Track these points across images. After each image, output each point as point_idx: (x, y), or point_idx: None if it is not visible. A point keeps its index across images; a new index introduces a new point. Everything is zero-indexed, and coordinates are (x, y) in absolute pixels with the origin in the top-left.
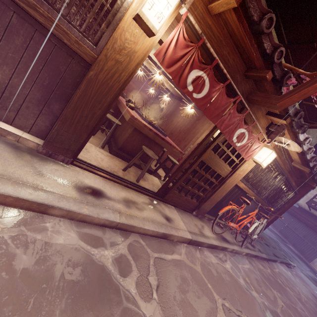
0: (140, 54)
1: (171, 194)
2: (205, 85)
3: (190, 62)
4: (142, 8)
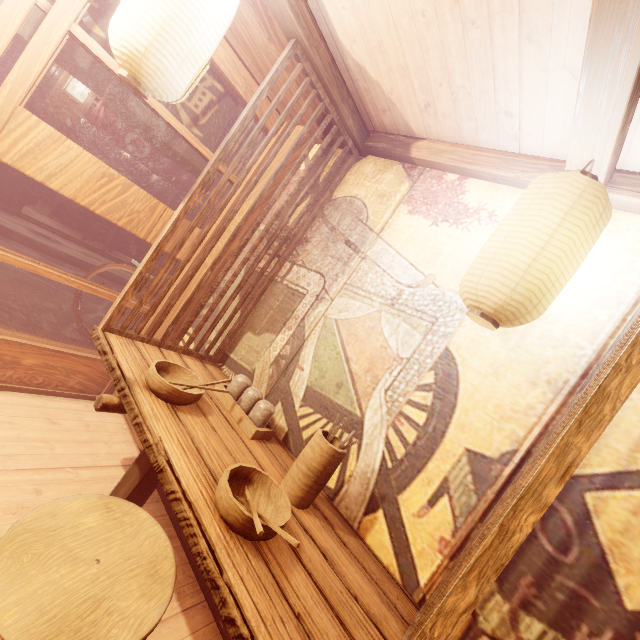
0: (70, 116)
1: None
2: (142, 145)
3: (120, 125)
4: (62, 87)
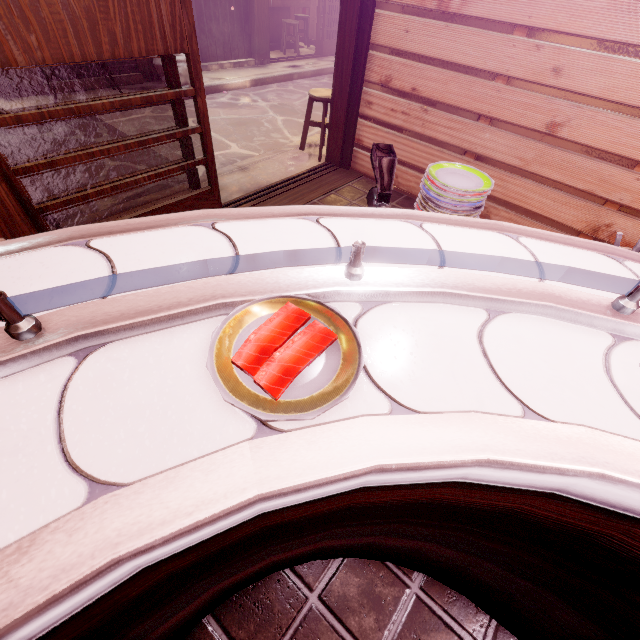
0: None
1: (326, 46)
2: None
3: None
4: None
